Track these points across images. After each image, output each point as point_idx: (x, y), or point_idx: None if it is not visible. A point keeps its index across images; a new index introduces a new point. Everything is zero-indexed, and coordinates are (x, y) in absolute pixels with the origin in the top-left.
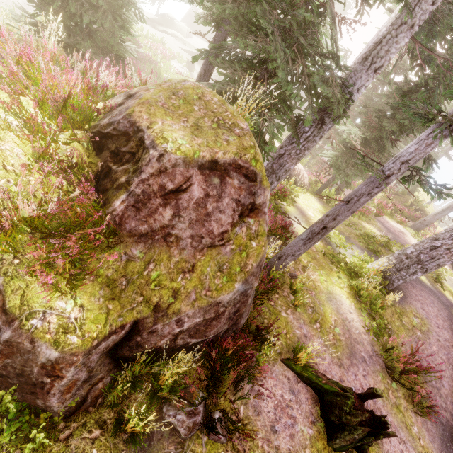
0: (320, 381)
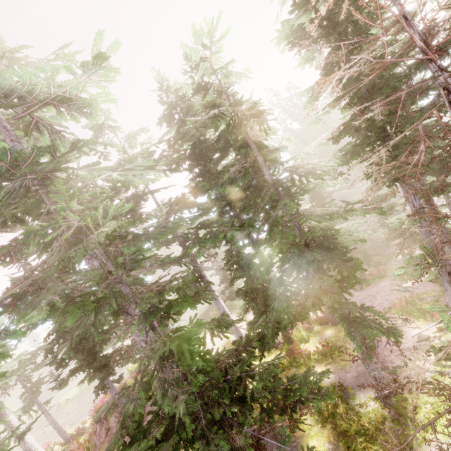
0: None
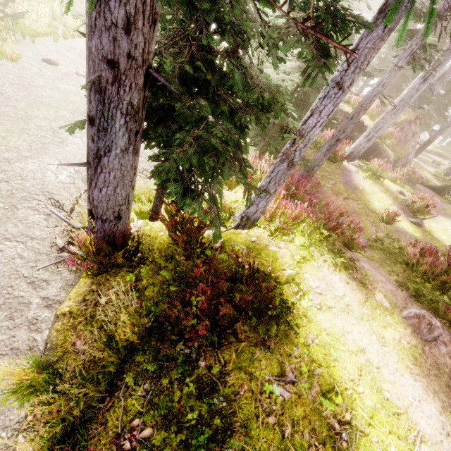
0: (433, 186)
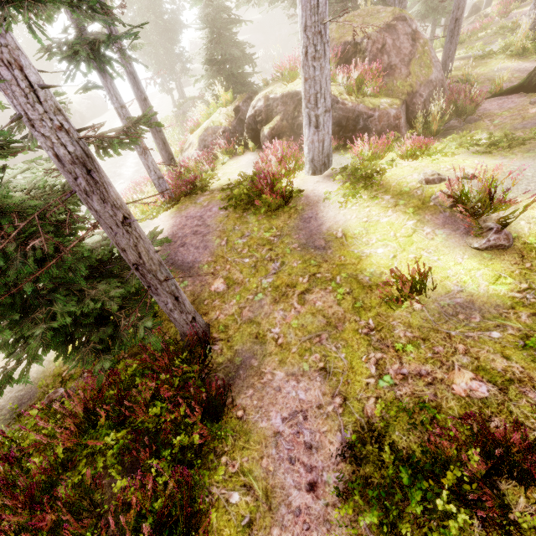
0: (517, 84)
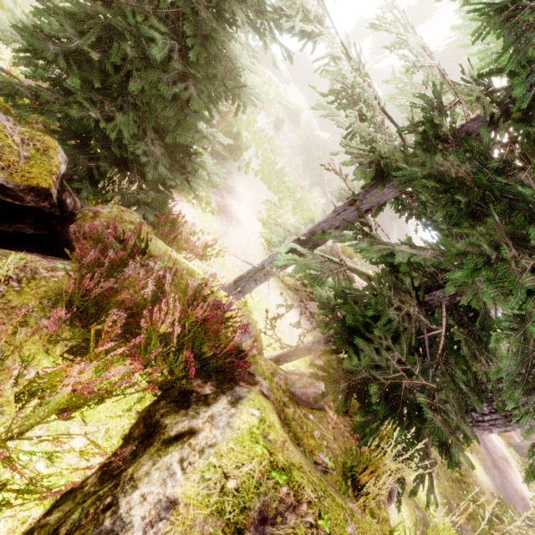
0: None
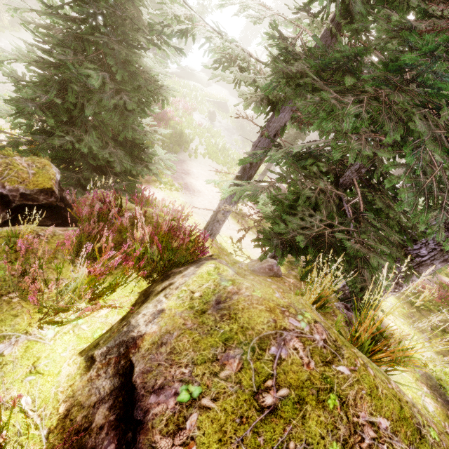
0: None
